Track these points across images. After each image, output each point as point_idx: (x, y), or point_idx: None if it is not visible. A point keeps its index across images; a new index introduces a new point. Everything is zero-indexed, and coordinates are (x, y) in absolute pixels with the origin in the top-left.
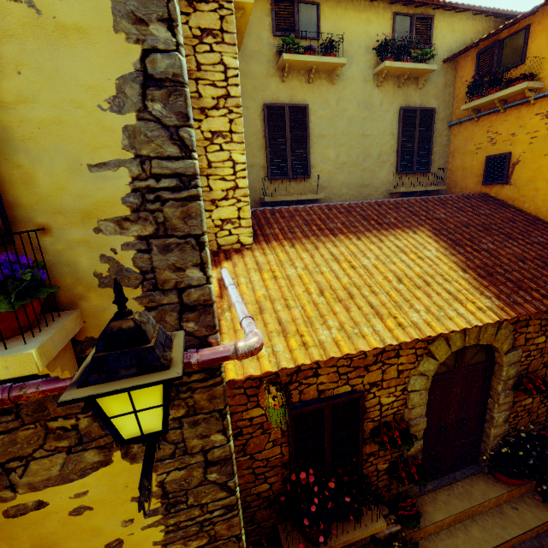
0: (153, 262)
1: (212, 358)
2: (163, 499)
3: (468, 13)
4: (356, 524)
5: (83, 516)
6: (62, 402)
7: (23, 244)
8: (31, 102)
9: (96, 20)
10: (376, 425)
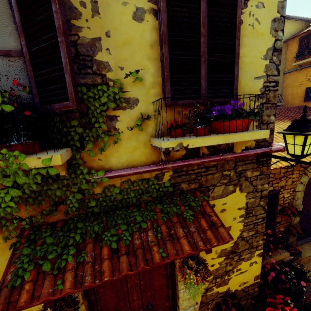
0: (262, 113)
1: (277, 149)
2: (245, 210)
3: (293, 20)
4: (275, 254)
5: (223, 213)
6: (310, 134)
7: (250, 100)
8: (245, 56)
9: (266, 30)
10: (281, 207)
